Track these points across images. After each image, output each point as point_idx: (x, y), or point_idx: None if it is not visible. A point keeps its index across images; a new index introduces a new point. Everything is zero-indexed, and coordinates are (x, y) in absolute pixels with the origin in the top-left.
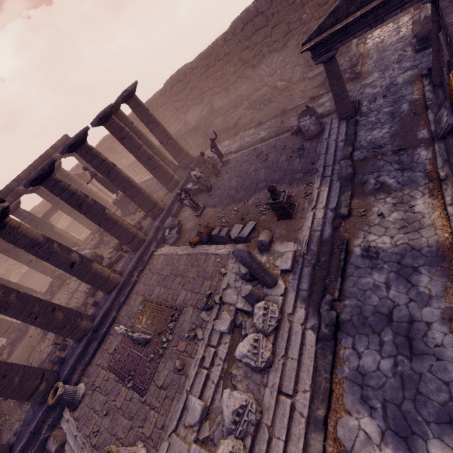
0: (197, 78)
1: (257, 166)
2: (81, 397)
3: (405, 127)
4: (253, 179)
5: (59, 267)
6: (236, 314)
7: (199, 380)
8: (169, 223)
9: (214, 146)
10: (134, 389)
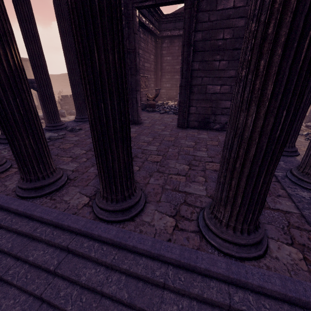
0: None
1: None
2: None
3: None
4: None
5: None
6: None
7: None
8: None
9: (59, 93)
10: None
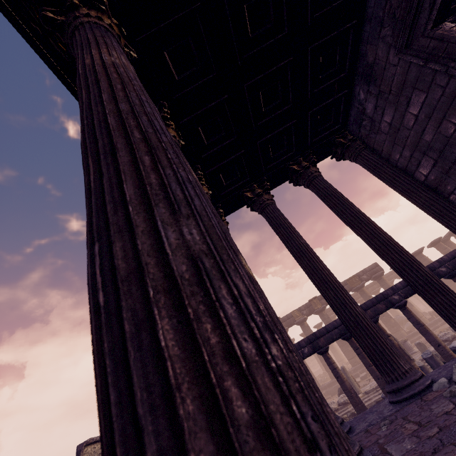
0: None
1: None
2: None
3: None
4: None
5: None
6: None
7: None
8: None
9: None
10: None
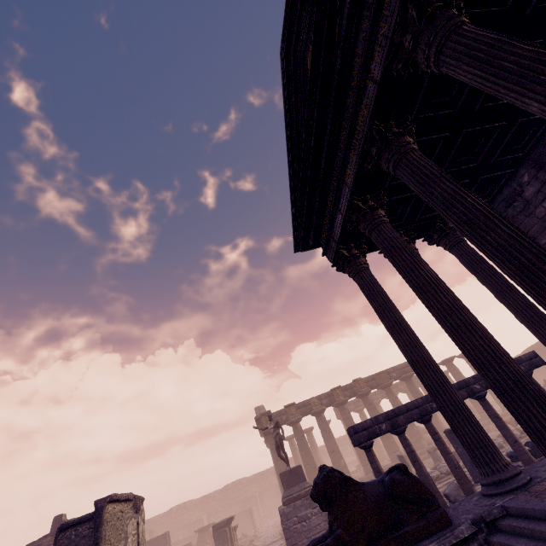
0: None
1: None
2: None
3: None
4: None
5: None
6: None
7: None
8: None
9: None
10: None
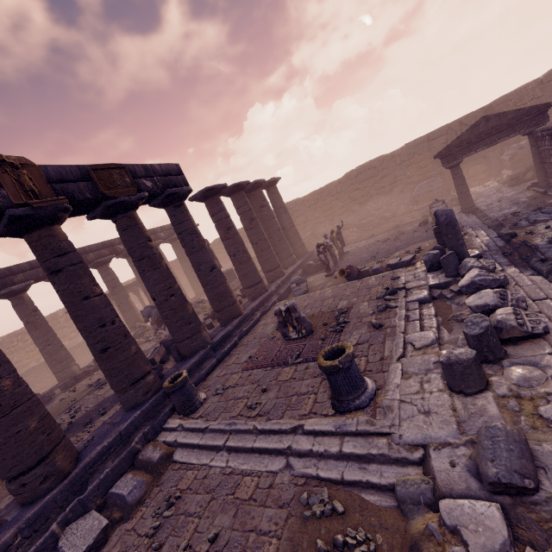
0: (306, 208)
1: (390, 243)
2: (202, 399)
3: (532, 203)
4: (390, 248)
5: (200, 266)
6: (430, 291)
7: (412, 327)
8: (297, 278)
9: (340, 232)
10: (307, 361)
